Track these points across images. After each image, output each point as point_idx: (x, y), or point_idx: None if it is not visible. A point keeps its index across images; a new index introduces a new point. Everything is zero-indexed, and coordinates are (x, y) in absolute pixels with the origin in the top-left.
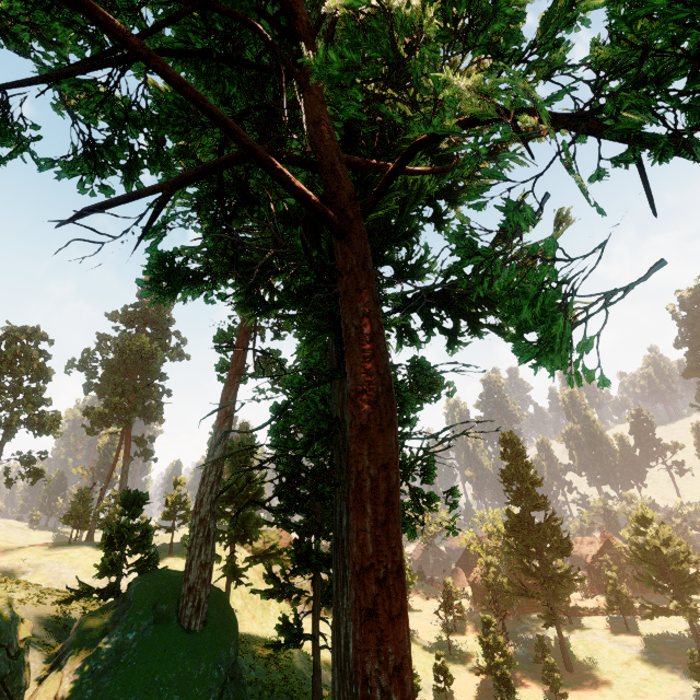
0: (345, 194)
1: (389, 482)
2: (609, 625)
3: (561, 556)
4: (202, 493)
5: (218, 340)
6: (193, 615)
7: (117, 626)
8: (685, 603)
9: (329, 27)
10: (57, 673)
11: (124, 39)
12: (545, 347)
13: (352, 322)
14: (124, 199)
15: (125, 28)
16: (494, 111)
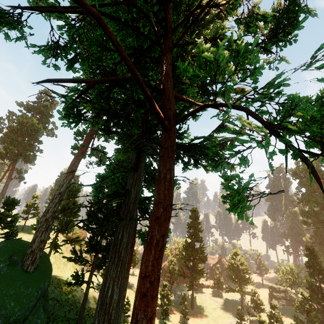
0: (171, 112)
1: (163, 242)
2: (212, 292)
3: (202, 262)
4: (50, 207)
5: (76, 134)
6: (30, 264)
7: None
8: (241, 288)
9: (182, 34)
10: None
11: (109, 36)
12: (235, 205)
13: (163, 170)
14: (70, 81)
15: (112, 32)
16: (249, 127)
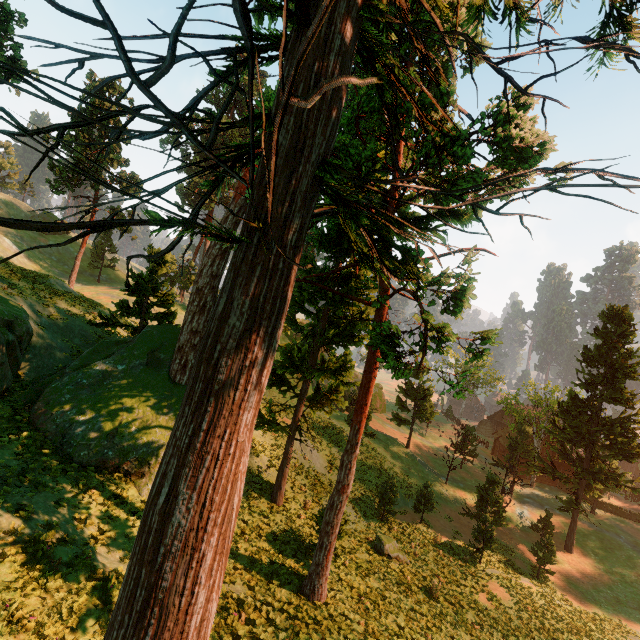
0: None
1: None
2: None
3: (620, 458)
4: (204, 264)
5: None
6: (179, 370)
7: (113, 356)
8: None
9: None
10: (60, 373)
11: None
12: None
13: None
14: None
15: None
16: None
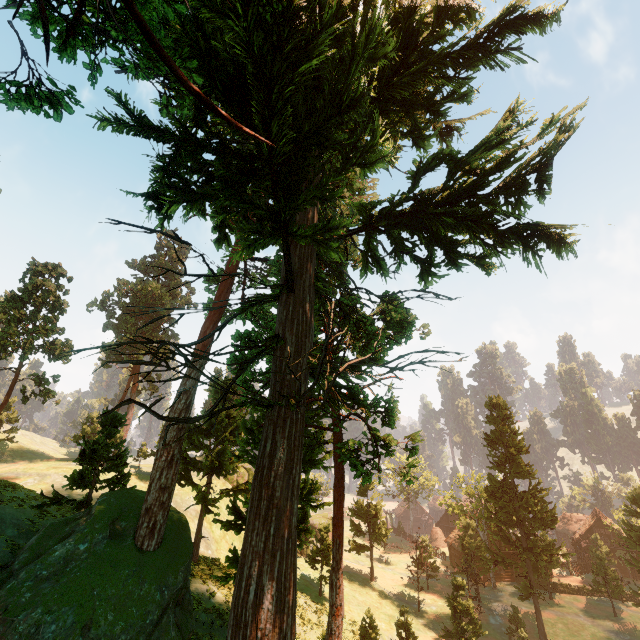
0: None
1: None
2: (594, 607)
3: (544, 528)
4: None
5: (208, 281)
6: (147, 535)
7: (72, 535)
8: None
9: None
10: (7, 572)
11: None
12: None
13: None
14: None
15: None
16: None
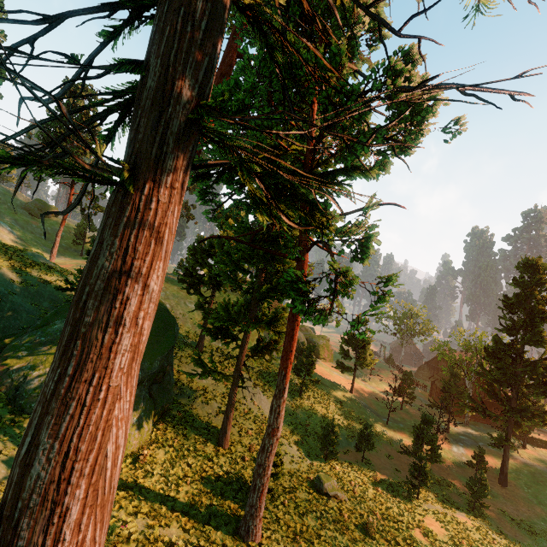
0: None
1: None
2: None
3: (544, 397)
4: None
5: None
6: None
7: None
8: None
9: None
10: (23, 332)
11: None
12: None
13: None
14: None
15: None
16: None
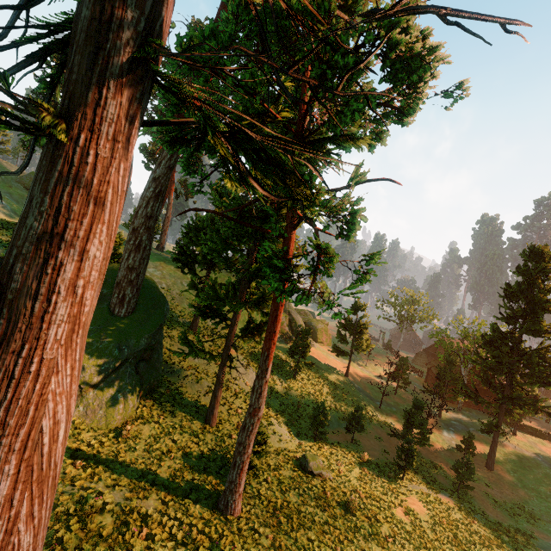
0: None
1: None
2: None
3: (538, 386)
4: (140, 206)
5: None
6: (117, 303)
7: None
8: None
9: None
10: None
11: None
12: None
13: None
14: None
15: None
16: None
